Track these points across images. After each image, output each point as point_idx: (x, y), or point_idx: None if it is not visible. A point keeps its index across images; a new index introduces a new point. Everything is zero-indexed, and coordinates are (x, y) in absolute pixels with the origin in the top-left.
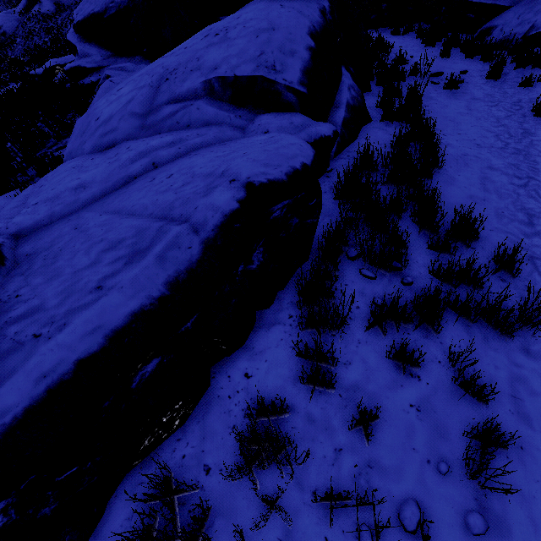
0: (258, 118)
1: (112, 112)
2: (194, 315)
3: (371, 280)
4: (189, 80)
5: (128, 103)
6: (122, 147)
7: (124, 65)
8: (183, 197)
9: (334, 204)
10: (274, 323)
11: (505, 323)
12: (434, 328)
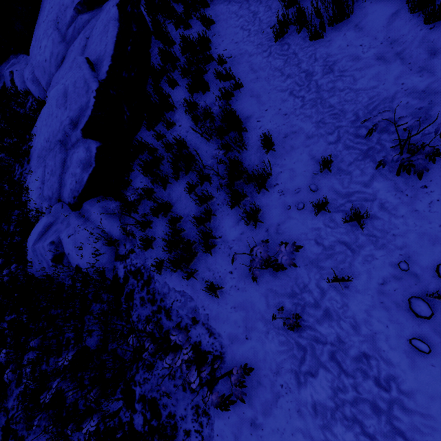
0: (103, 7)
1: (50, 51)
2: (130, 39)
3: (171, 23)
4: (68, 14)
5: (53, 41)
6: (70, 49)
7: (12, 62)
8: (105, 21)
9: (149, 18)
10: (154, 48)
11: (205, 2)
12: (191, 17)
